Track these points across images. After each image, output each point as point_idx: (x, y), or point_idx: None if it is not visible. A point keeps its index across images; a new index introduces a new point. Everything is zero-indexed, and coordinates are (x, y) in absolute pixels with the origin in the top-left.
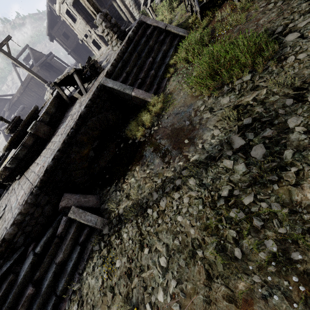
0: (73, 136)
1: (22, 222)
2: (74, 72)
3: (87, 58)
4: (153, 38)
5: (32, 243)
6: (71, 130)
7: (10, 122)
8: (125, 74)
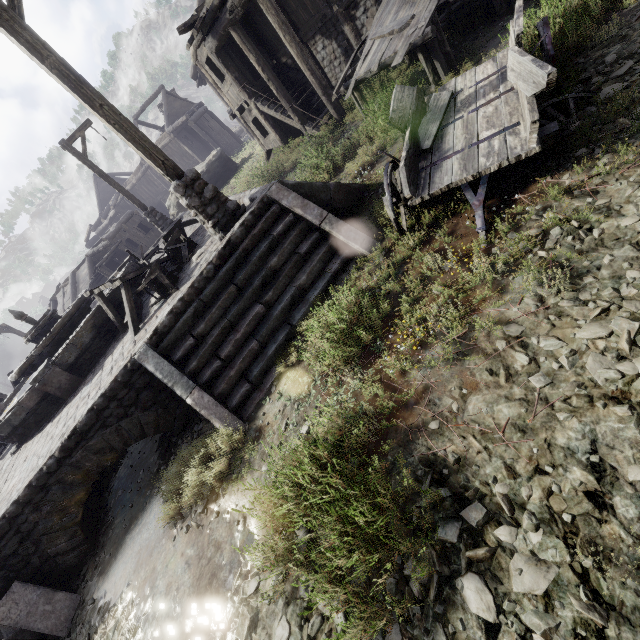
0: (53, 472)
1: None
2: (122, 285)
3: (171, 236)
4: (285, 247)
5: None
6: (49, 460)
7: (32, 328)
8: (192, 340)
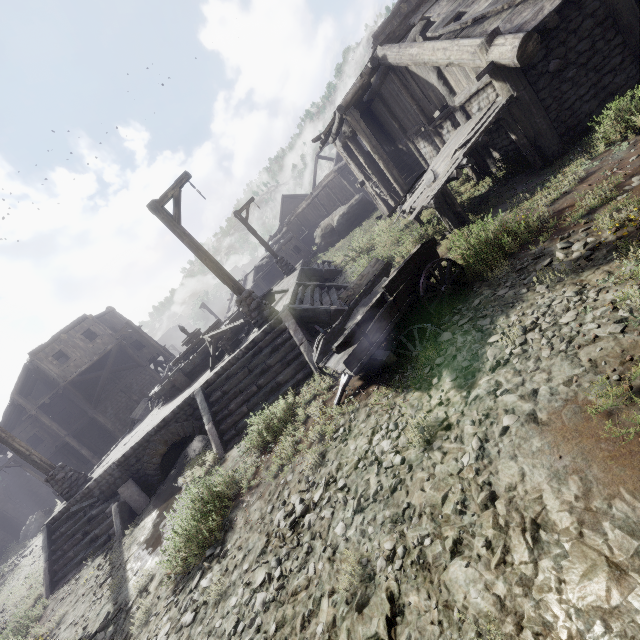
0: (153, 435)
1: (100, 482)
2: (212, 340)
3: None
4: (279, 354)
5: (100, 501)
6: (152, 429)
7: (185, 339)
8: (220, 393)
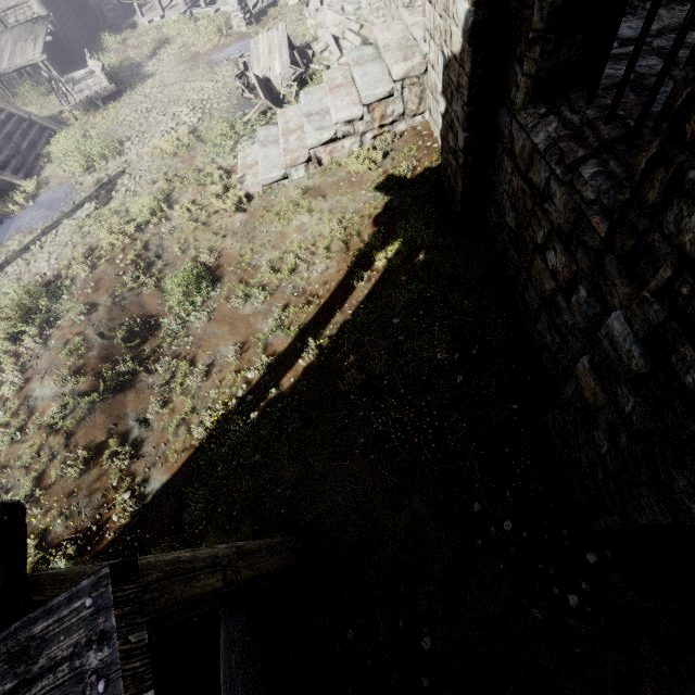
0: None
1: None
2: None
3: None
4: (14, 124)
5: None
6: None
7: None
8: None
